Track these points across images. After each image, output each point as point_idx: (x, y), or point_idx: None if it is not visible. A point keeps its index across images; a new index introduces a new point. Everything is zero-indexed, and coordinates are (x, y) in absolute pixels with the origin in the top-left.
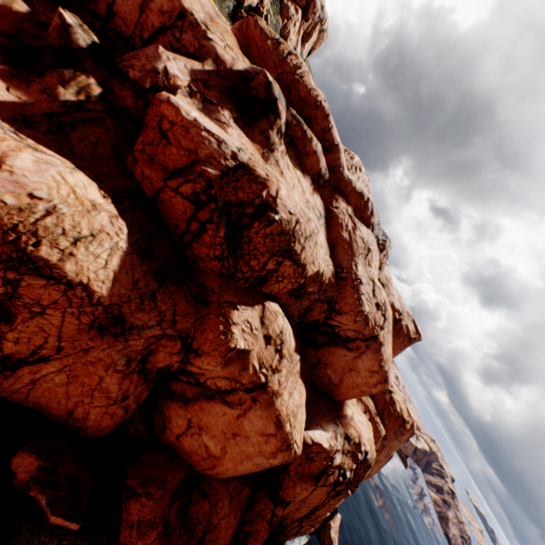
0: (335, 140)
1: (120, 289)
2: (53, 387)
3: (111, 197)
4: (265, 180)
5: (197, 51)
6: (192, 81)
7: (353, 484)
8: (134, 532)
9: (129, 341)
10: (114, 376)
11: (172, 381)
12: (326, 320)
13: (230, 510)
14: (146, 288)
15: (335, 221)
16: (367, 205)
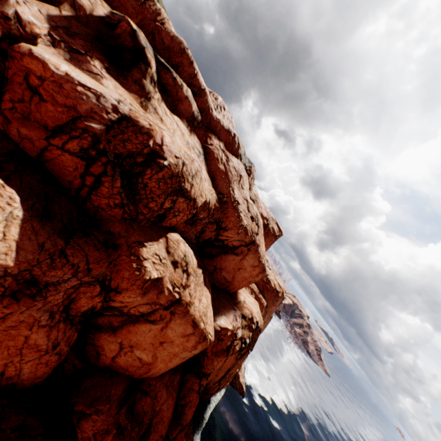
0: (202, 85)
1: (26, 255)
2: None
3: None
4: (149, 130)
5: None
6: (51, 28)
7: (251, 345)
8: None
9: (47, 298)
10: (40, 332)
11: (97, 317)
12: (217, 237)
13: (168, 396)
14: (53, 248)
15: (212, 157)
16: (234, 140)
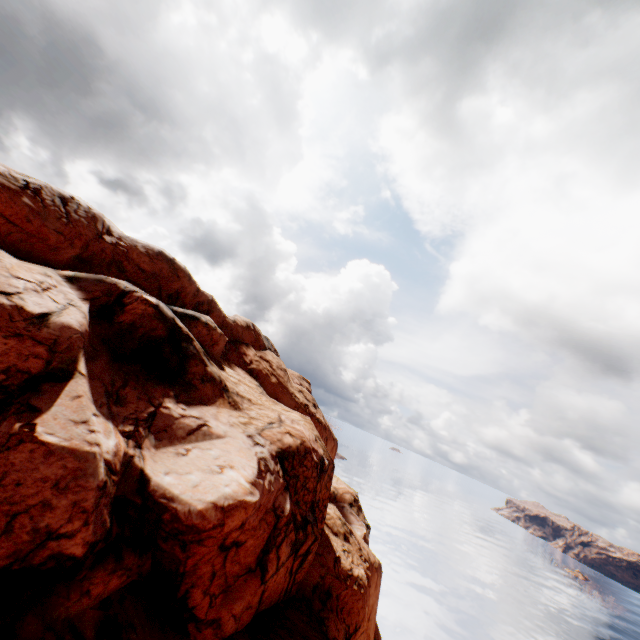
0: (208, 295)
1: None
2: None
3: None
4: (303, 444)
5: (50, 358)
6: (113, 421)
7: None
8: None
9: None
10: None
11: None
12: None
13: None
14: None
15: (262, 377)
16: (257, 332)
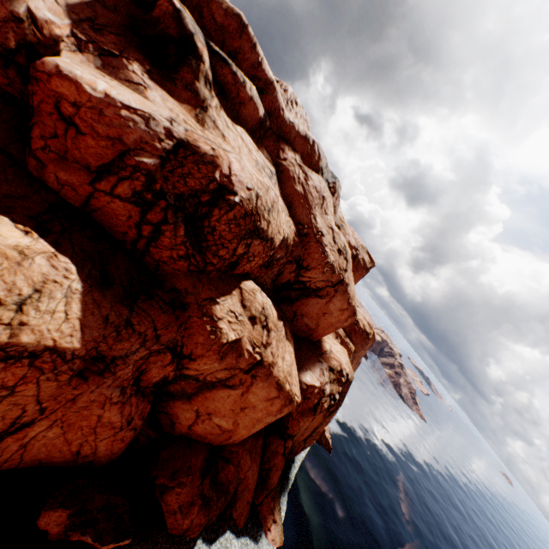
0: (269, 76)
1: (92, 333)
2: (48, 442)
3: (34, 230)
4: (213, 157)
5: None
6: (73, 24)
7: (341, 400)
8: (178, 516)
9: (116, 374)
10: (113, 409)
11: (169, 384)
12: (297, 278)
13: (252, 462)
14: (118, 319)
15: (286, 176)
16: (314, 149)
